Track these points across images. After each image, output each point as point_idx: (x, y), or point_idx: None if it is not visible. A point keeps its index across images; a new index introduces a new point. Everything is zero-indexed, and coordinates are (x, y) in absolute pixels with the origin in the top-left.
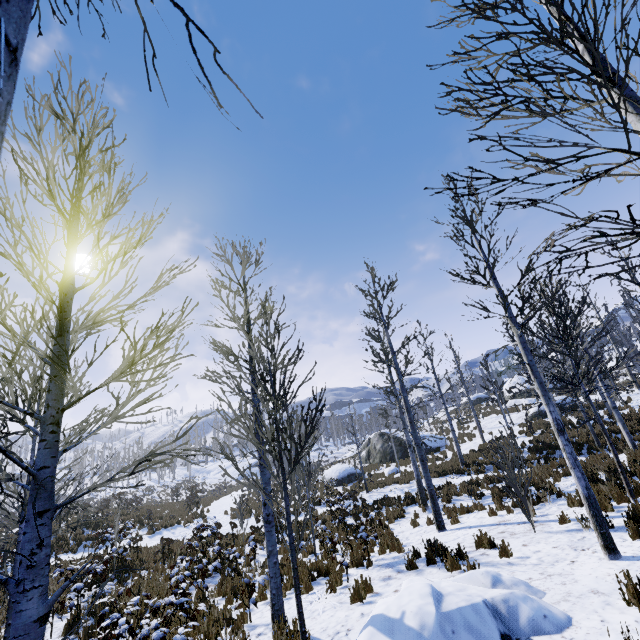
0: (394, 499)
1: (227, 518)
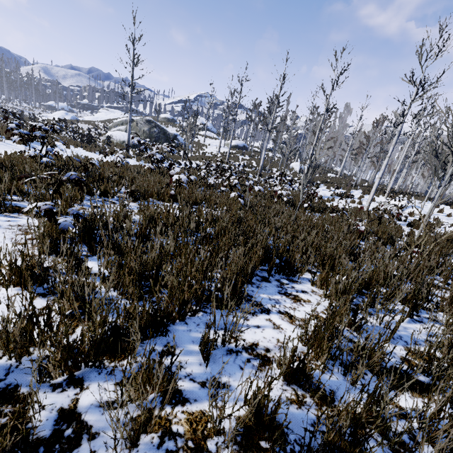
0: (239, 171)
1: (80, 150)
